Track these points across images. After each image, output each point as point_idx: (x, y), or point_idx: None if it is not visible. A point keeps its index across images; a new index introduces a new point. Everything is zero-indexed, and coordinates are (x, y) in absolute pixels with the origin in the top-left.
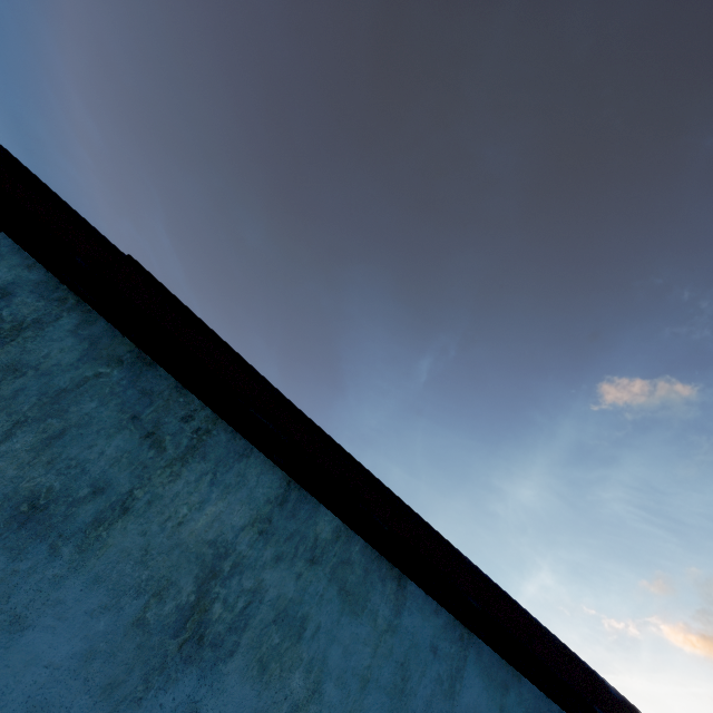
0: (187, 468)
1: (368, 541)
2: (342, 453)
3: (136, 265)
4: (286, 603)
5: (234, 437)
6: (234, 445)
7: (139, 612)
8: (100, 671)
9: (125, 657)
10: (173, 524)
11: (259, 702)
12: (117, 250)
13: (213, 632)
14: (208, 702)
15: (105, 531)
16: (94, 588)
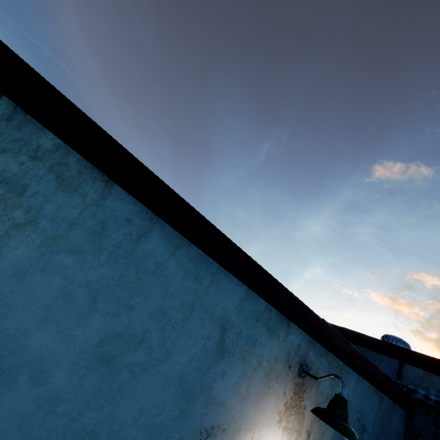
0: None
1: (82, 156)
2: (58, 95)
3: None
4: (11, 175)
5: None
6: None
7: None
8: None
9: None
10: None
11: None
12: None
13: None
14: None
15: None
16: None
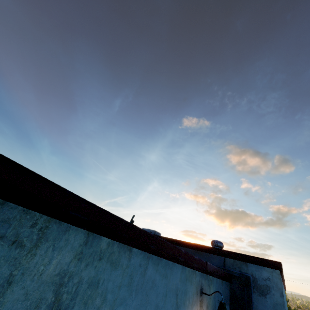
0: (39, 249)
1: (120, 242)
2: (110, 215)
3: None
4: (92, 279)
5: (60, 224)
6: (61, 228)
7: None
8: None
9: None
10: (37, 276)
11: None
12: None
13: (64, 305)
14: None
15: (1, 298)
16: None
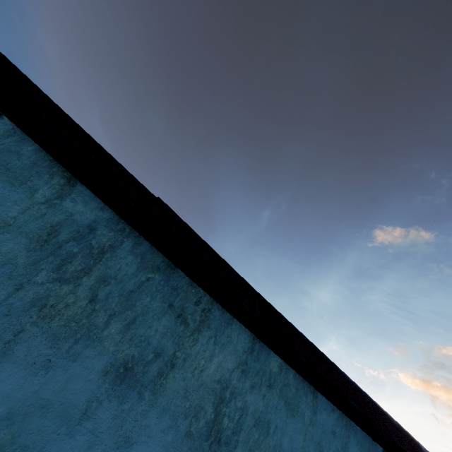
0: (201, 335)
1: (297, 372)
2: (282, 319)
3: (163, 204)
4: (259, 413)
5: (223, 312)
6: (223, 317)
7: (187, 427)
8: None
9: None
10: (198, 371)
11: None
12: (151, 194)
13: (225, 435)
14: None
15: (164, 380)
16: (163, 416)
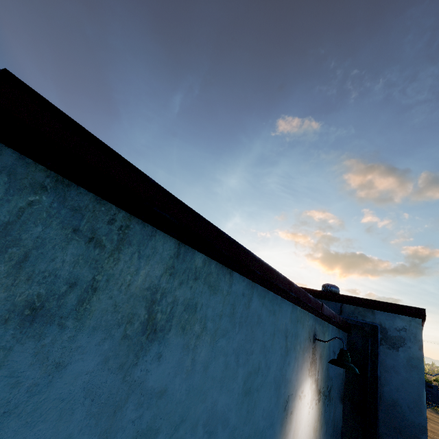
0: (122, 253)
1: (218, 262)
2: (205, 222)
3: (19, 84)
4: (188, 301)
5: (144, 226)
6: (145, 231)
7: (123, 333)
8: (114, 363)
9: (123, 353)
10: (125, 287)
11: (184, 341)
12: None
13: (159, 325)
14: (165, 350)
15: (87, 305)
16: (94, 333)
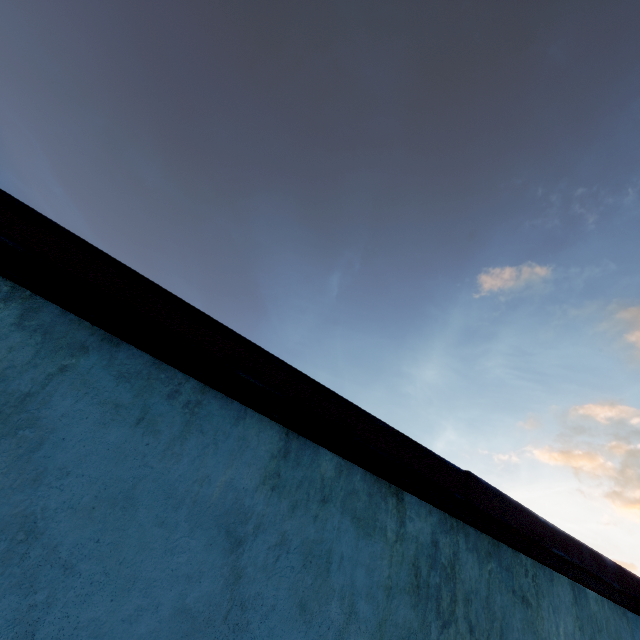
0: (542, 609)
1: (610, 599)
2: (587, 549)
3: (473, 477)
4: None
5: (543, 569)
6: (546, 575)
7: None
8: None
9: None
10: None
11: None
12: (461, 470)
13: None
14: None
15: None
16: None
